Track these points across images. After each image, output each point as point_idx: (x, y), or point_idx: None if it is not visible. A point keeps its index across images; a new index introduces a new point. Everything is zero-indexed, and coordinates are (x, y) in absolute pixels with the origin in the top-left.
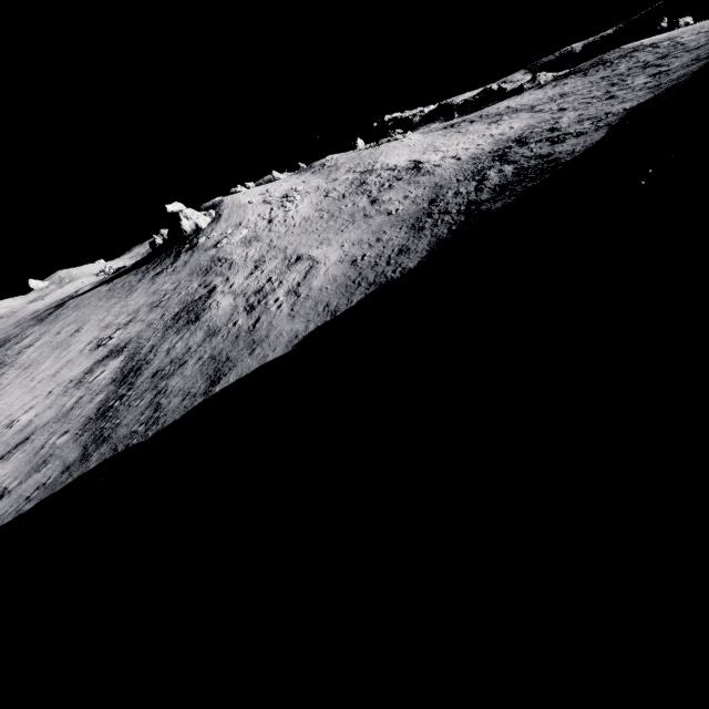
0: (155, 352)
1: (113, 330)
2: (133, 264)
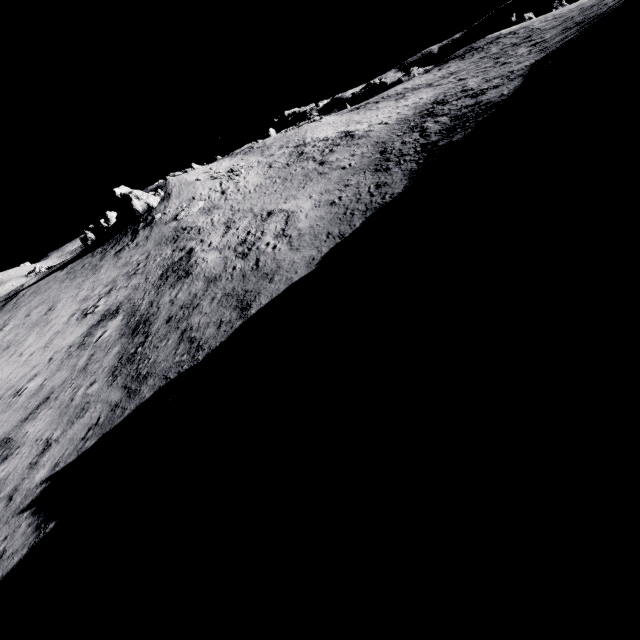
0: (157, 306)
1: (95, 300)
2: (80, 251)
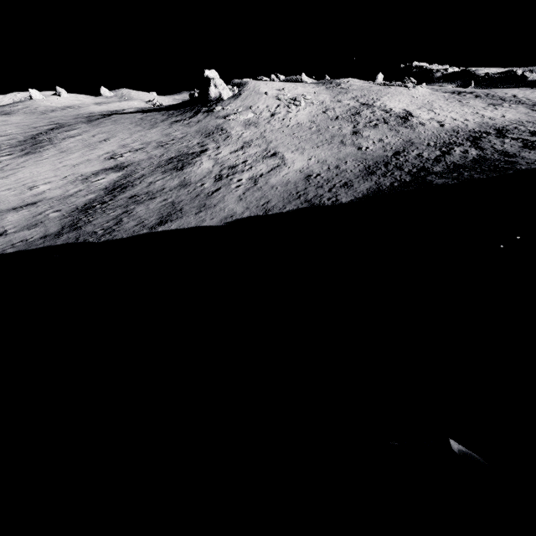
0: (141, 180)
1: (126, 151)
2: (168, 105)
